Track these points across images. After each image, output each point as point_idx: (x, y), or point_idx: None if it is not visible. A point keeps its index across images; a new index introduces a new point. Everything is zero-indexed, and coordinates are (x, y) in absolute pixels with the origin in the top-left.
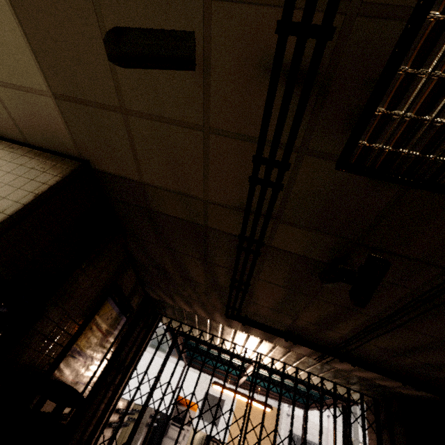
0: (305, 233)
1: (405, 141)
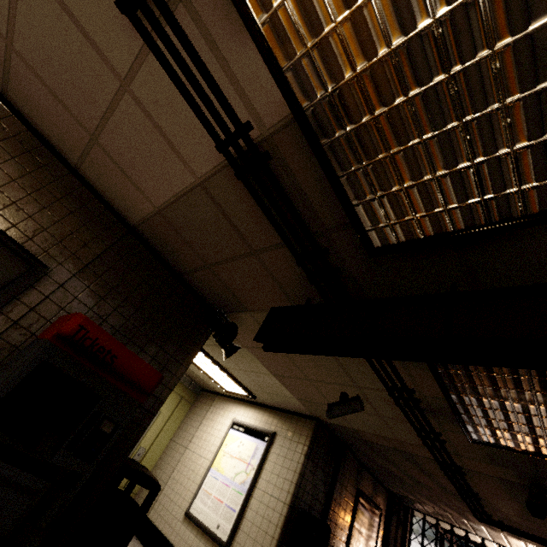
0: (487, 465)
1: (497, 435)
